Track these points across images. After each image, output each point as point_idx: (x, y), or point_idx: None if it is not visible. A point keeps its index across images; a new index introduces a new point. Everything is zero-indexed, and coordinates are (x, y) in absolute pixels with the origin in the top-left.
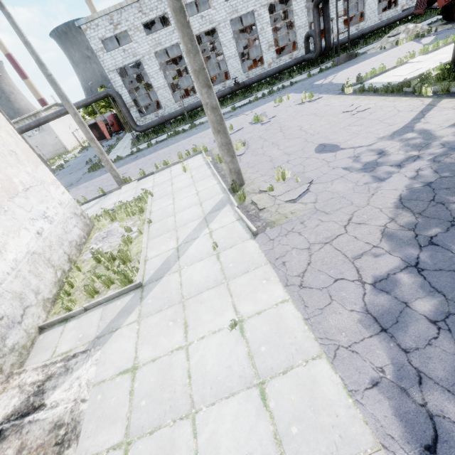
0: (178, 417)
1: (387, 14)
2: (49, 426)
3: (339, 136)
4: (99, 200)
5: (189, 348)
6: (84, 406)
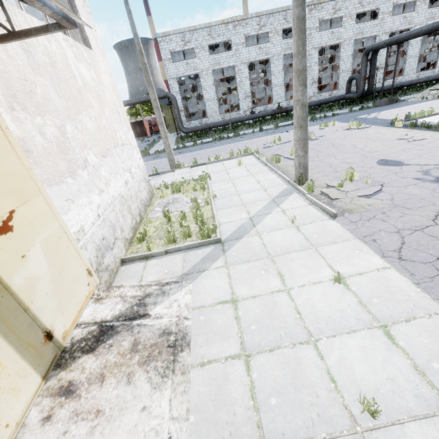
0: (297, 342)
1: (424, 73)
2: (158, 331)
3: (400, 155)
4: (153, 177)
5: (290, 292)
6: (188, 322)
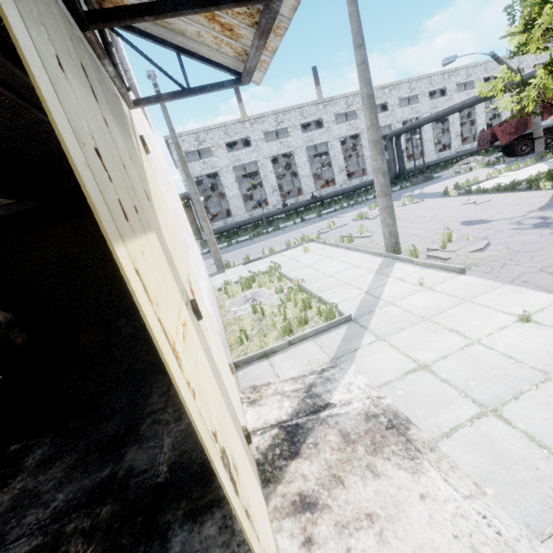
0: (536, 382)
1: (443, 154)
2: (359, 417)
3: (479, 215)
4: None
5: (482, 342)
6: (387, 401)
